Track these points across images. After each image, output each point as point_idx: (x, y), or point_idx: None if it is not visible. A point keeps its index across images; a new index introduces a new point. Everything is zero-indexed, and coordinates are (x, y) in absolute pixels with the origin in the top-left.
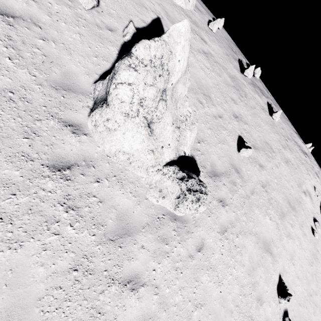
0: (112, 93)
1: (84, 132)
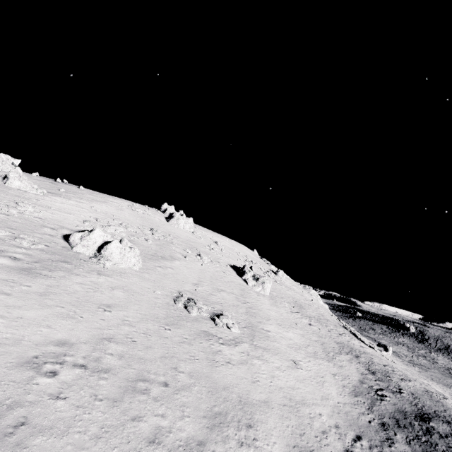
0: (10, 176)
1: (6, 186)
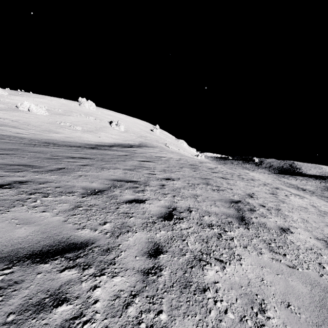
0: None
1: None
